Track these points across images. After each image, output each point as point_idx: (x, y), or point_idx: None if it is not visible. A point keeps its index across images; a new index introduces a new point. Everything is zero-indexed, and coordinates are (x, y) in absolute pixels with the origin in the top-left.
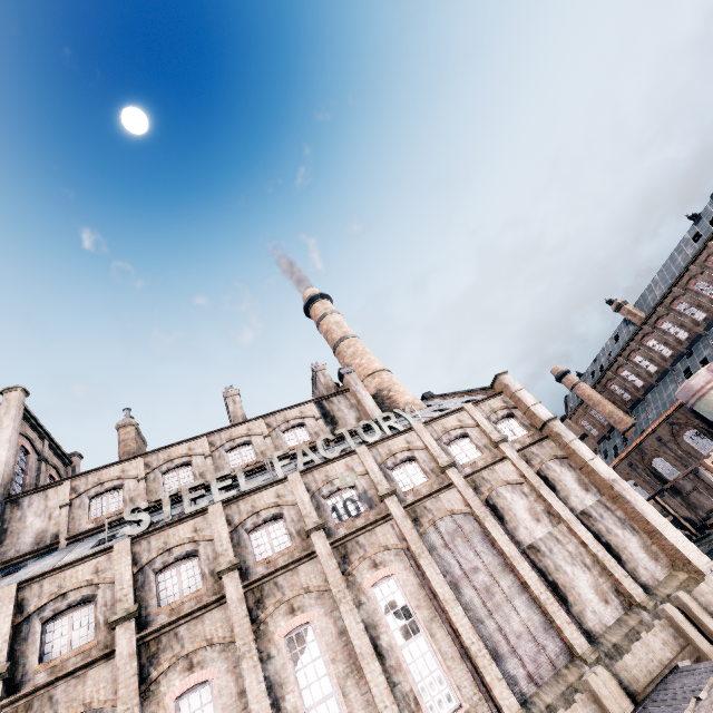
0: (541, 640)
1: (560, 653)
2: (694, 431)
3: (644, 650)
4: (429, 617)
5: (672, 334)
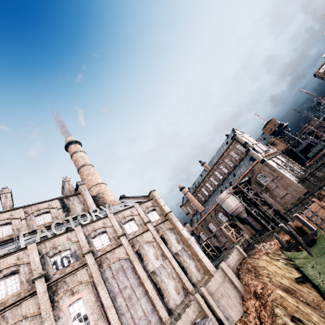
0: (150, 318)
1: (157, 322)
2: (221, 213)
3: (186, 316)
4: (97, 318)
5: (218, 176)
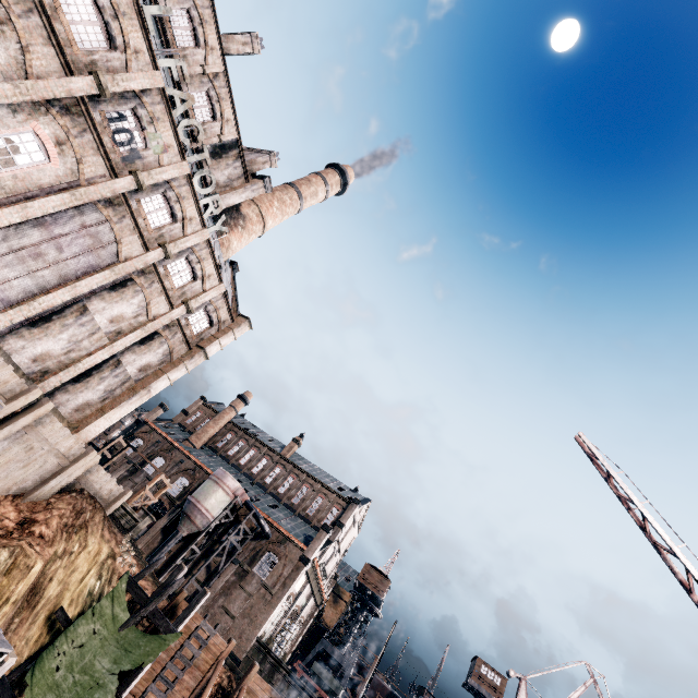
0: None
1: None
2: (188, 484)
3: None
4: (5, 186)
5: (270, 474)
